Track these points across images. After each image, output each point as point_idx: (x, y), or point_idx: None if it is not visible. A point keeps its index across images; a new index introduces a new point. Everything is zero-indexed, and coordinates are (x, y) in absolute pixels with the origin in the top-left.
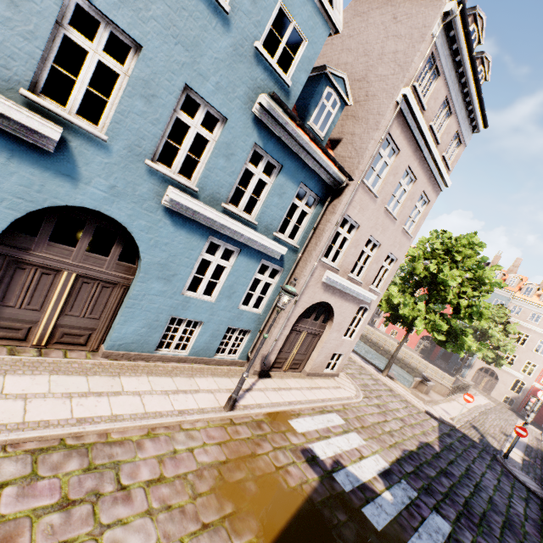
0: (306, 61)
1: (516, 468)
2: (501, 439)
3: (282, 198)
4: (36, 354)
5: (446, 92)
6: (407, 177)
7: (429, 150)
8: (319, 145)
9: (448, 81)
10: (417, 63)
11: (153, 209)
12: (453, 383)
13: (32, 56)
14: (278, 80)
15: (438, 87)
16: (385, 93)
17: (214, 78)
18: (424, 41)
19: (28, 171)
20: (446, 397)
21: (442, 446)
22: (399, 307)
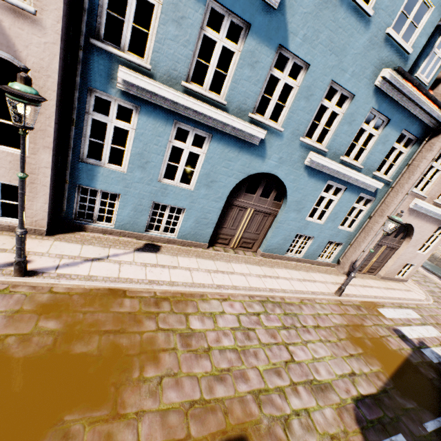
0: (429, 25)
1: None
2: None
3: (384, 145)
4: (233, 252)
5: None
6: None
7: None
8: (430, 97)
9: None
10: None
11: (298, 167)
12: None
13: (256, 93)
14: (400, 51)
15: None
16: None
17: (351, 69)
18: None
19: (245, 157)
20: None
21: None
22: None
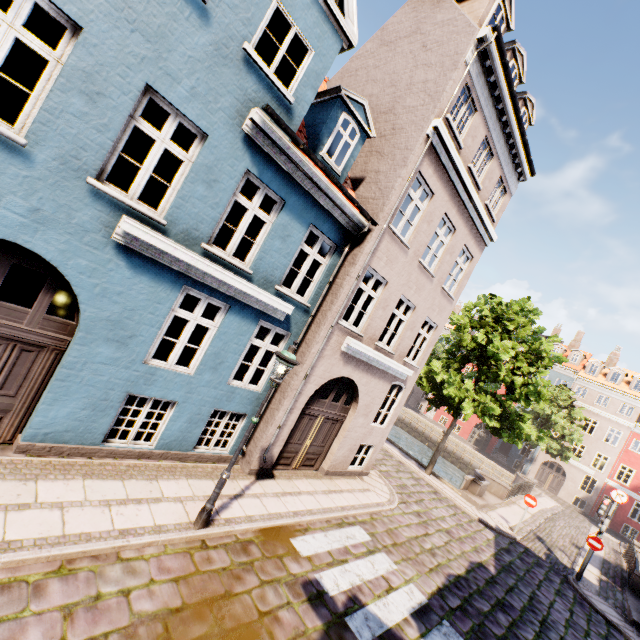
0: (313, 76)
1: (592, 593)
2: (572, 554)
3: (285, 243)
4: None
5: (486, 131)
6: (445, 227)
7: (469, 196)
8: (331, 177)
9: (487, 117)
10: (450, 92)
11: (99, 244)
12: (513, 481)
13: None
14: (277, 94)
15: (475, 124)
16: (414, 126)
17: (188, 81)
18: (457, 68)
19: None
20: (505, 500)
21: (499, 567)
22: (443, 386)
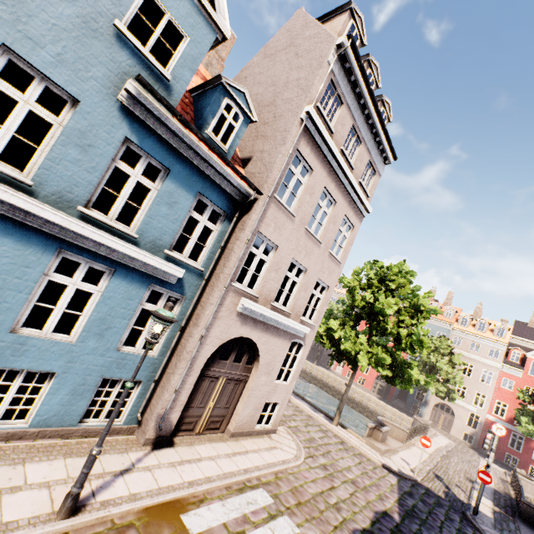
0: (190, 59)
1: (488, 527)
2: (467, 488)
3: (173, 209)
4: None
5: (352, 121)
6: (326, 199)
7: (344, 173)
8: (212, 148)
9: (352, 110)
10: (318, 85)
11: None
12: (412, 424)
13: None
14: (153, 70)
15: (343, 114)
16: (290, 112)
17: (53, 47)
18: (322, 67)
19: None
20: (405, 442)
21: (403, 513)
22: (340, 342)
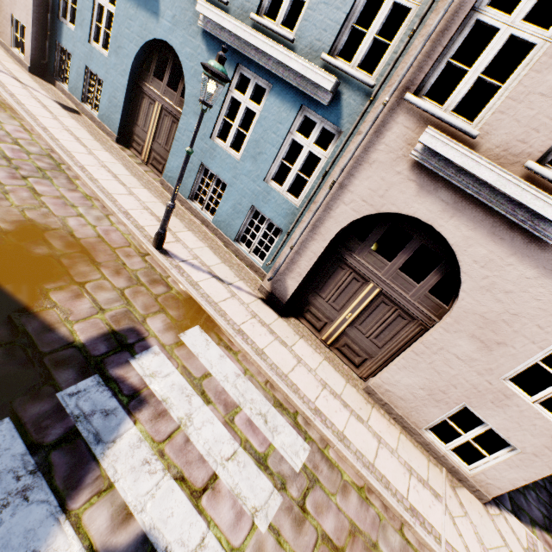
0: None
1: None
2: None
3: None
4: (138, 162)
5: None
6: None
7: None
8: None
9: None
10: None
11: (195, 34)
12: None
13: None
14: None
15: None
16: None
17: None
18: None
19: (143, 16)
20: None
21: None
22: None
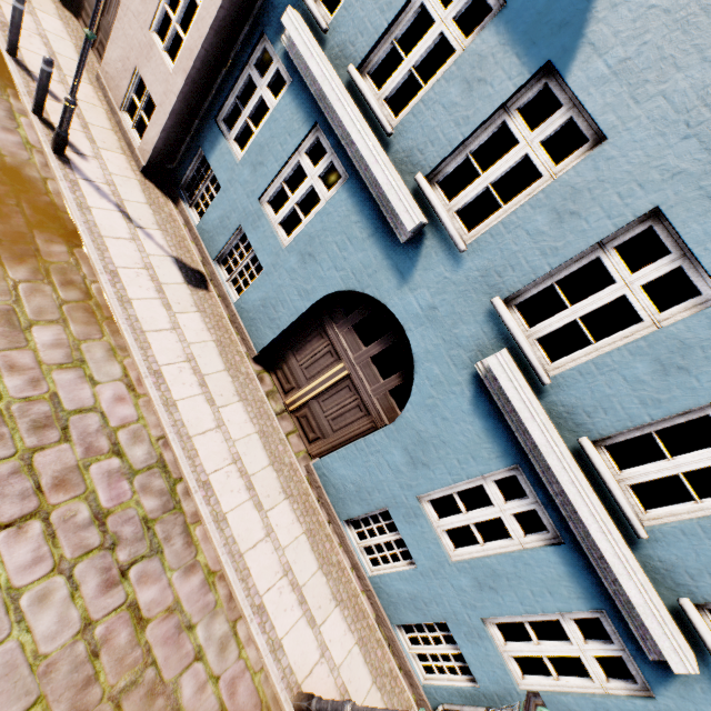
0: None
1: None
2: None
3: None
4: (278, 410)
5: None
6: None
7: None
8: None
9: None
10: None
11: (460, 362)
12: None
13: (451, 143)
14: None
15: None
16: None
17: None
18: None
19: (374, 253)
20: None
21: None
22: None
